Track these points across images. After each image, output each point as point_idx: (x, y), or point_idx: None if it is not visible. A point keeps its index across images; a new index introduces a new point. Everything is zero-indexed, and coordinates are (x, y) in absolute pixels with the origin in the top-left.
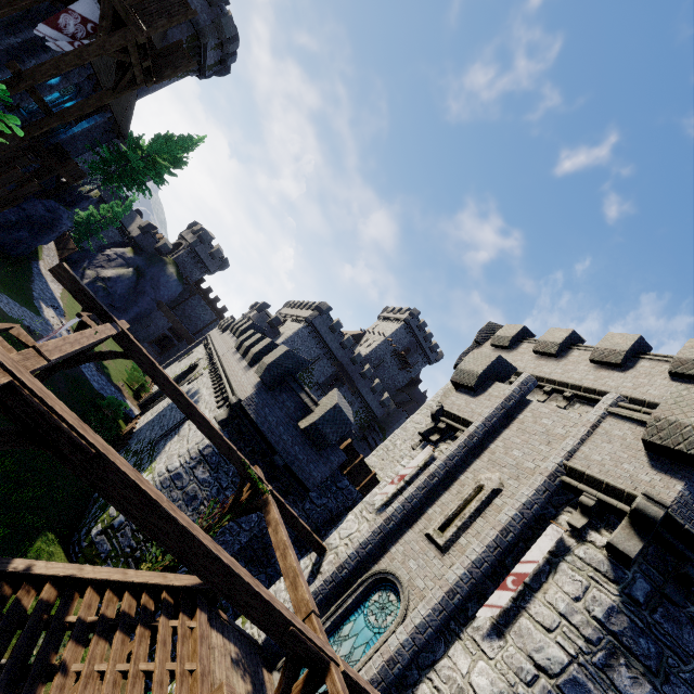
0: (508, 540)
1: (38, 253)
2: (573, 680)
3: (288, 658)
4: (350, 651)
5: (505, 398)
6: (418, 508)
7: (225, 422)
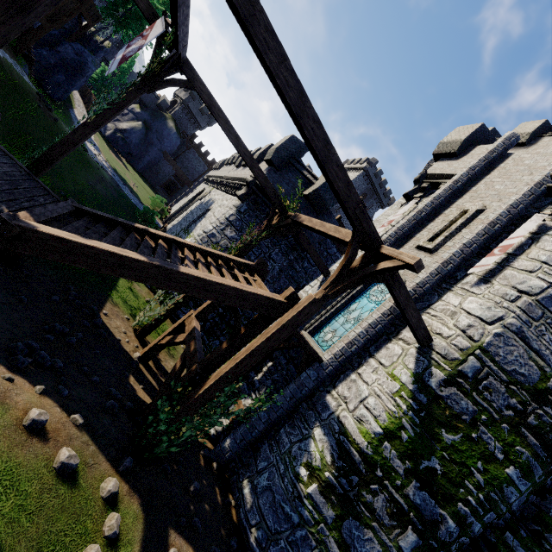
0: (494, 229)
1: (71, 102)
2: (550, 297)
3: (356, 232)
4: (358, 315)
5: (489, 152)
6: (406, 236)
7: (243, 197)
